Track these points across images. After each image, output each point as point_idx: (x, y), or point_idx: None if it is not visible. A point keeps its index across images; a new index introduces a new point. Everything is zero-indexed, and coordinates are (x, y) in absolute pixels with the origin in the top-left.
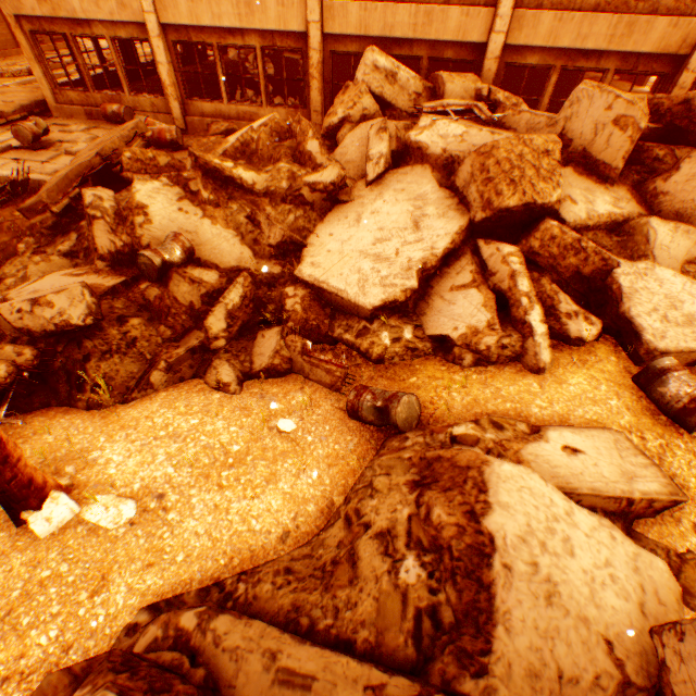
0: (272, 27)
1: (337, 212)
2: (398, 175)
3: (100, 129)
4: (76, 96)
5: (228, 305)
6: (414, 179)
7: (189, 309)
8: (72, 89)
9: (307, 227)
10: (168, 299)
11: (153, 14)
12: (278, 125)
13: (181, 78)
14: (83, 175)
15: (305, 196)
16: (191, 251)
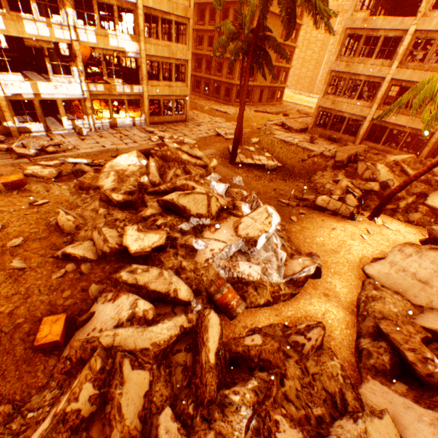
0: (418, 128)
1: None
2: None
3: (325, 141)
4: (319, 129)
5: (407, 201)
6: None
7: None
8: (319, 127)
9: (427, 192)
10: (383, 194)
11: (371, 115)
12: (414, 159)
13: (366, 134)
14: (356, 157)
15: (430, 182)
16: (392, 185)
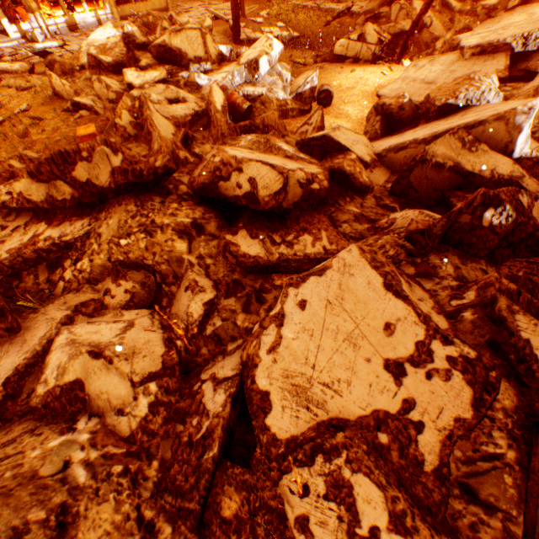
0: None
1: (487, 21)
2: (522, 8)
3: None
4: None
5: (445, 39)
6: (530, 9)
7: (425, 44)
8: None
9: (472, 26)
10: (419, 39)
11: None
12: None
13: None
14: (389, 0)
15: (476, 12)
16: (430, 25)
